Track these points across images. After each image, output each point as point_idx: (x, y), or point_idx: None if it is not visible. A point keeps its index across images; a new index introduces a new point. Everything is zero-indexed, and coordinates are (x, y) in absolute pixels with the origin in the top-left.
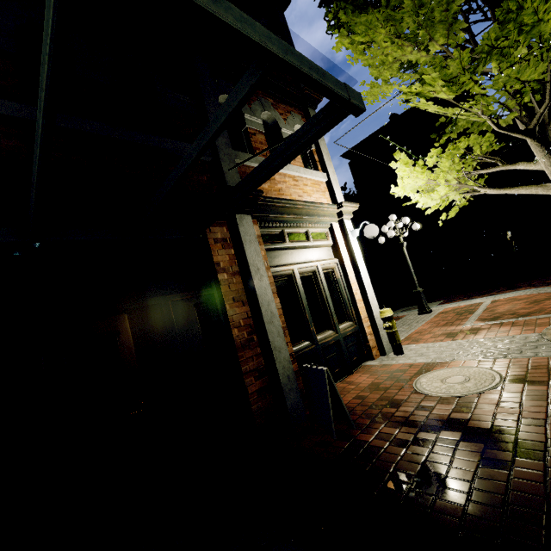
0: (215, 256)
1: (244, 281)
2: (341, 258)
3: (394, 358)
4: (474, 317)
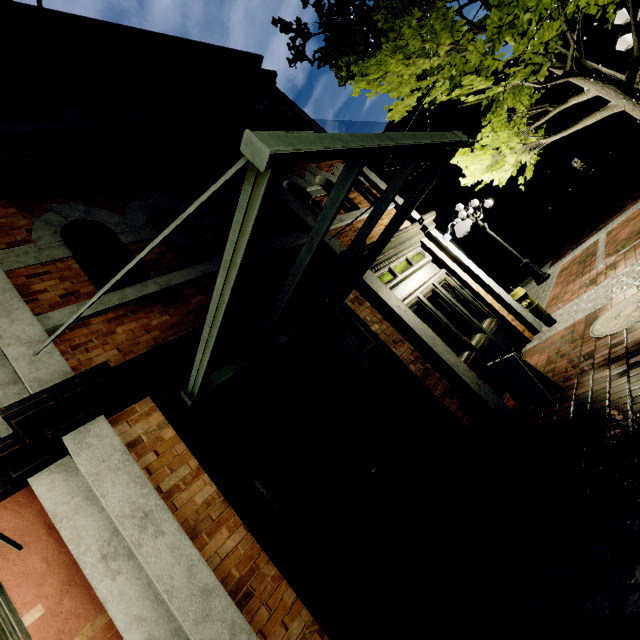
0: (359, 314)
1: (392, 323)
2: (447, 267)
3: (551, 329)
4: (600, 256)
